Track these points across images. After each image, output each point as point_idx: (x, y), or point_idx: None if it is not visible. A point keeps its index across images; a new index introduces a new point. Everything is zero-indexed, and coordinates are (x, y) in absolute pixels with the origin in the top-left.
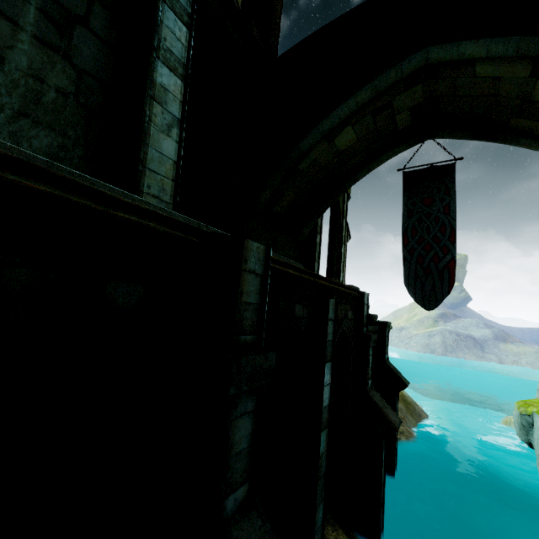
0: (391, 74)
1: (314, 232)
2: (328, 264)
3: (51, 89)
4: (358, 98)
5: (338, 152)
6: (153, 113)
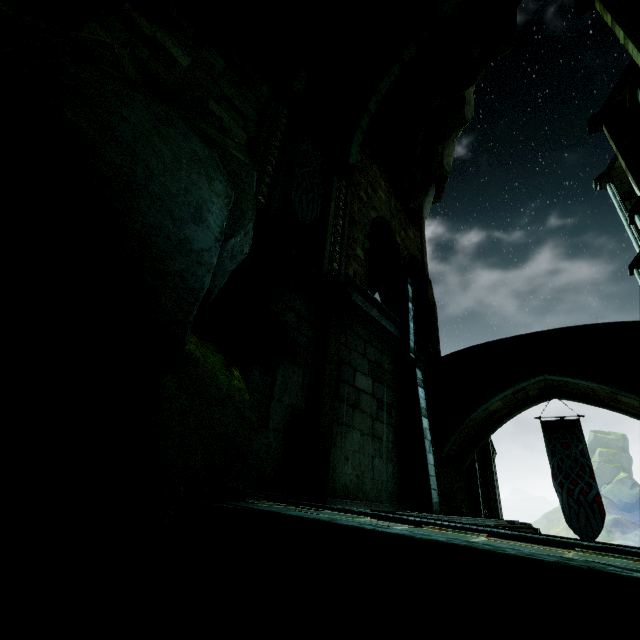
0: (524, 383)
1: (473, 460)
2: (481, 482)
3: (390, 442)
4: (505, 393)
5: (490, 411)
6: (426, 445)
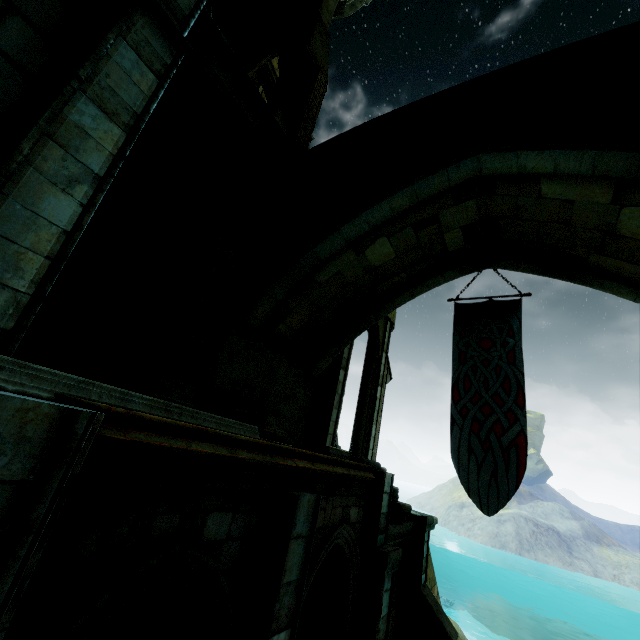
0: (435, 180)
1: (337, 365)
2: (357, 411)
3: None
4: (393, 203)
5: (371, 267)
6: (42, 155)
